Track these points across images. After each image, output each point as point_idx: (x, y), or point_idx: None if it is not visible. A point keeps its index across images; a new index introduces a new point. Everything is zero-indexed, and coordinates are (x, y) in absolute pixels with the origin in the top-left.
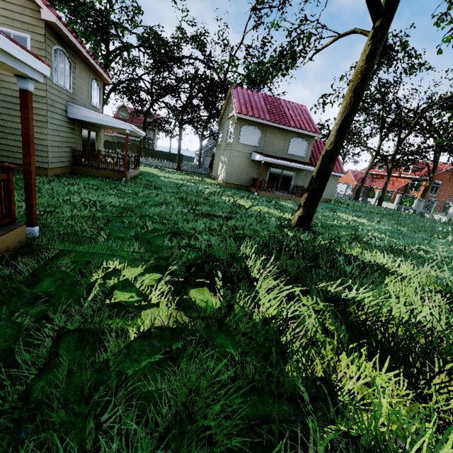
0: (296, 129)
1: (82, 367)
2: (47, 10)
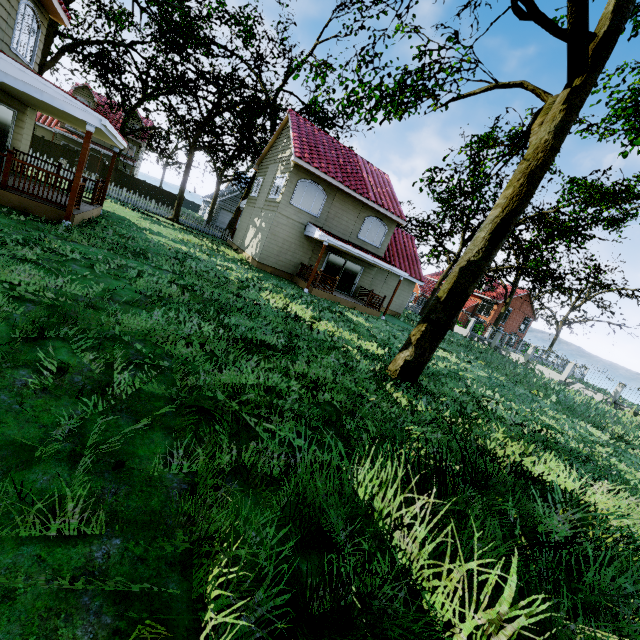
0: (377, 205)
1: None
2: None
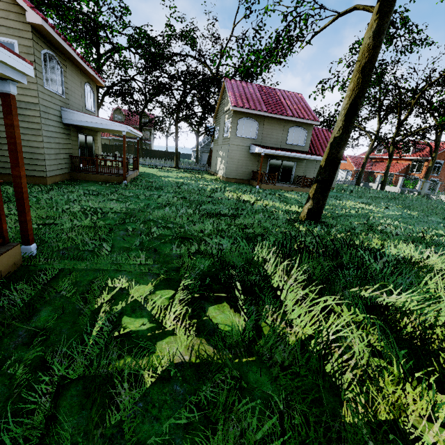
0: (294, 118)
1: (89, 436)
2: (32, 12)
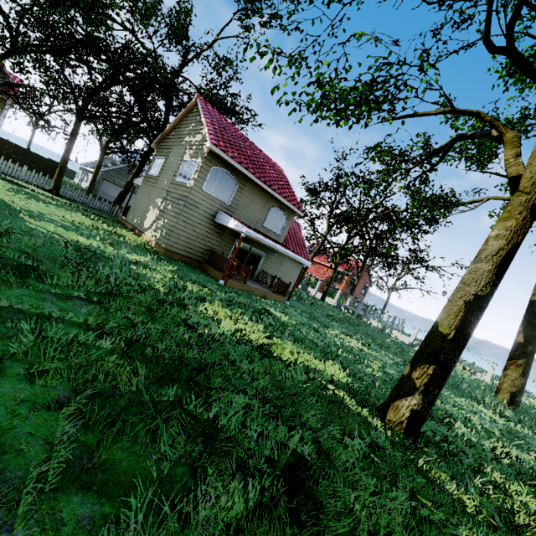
0: (282, 197)
1: None
2: None
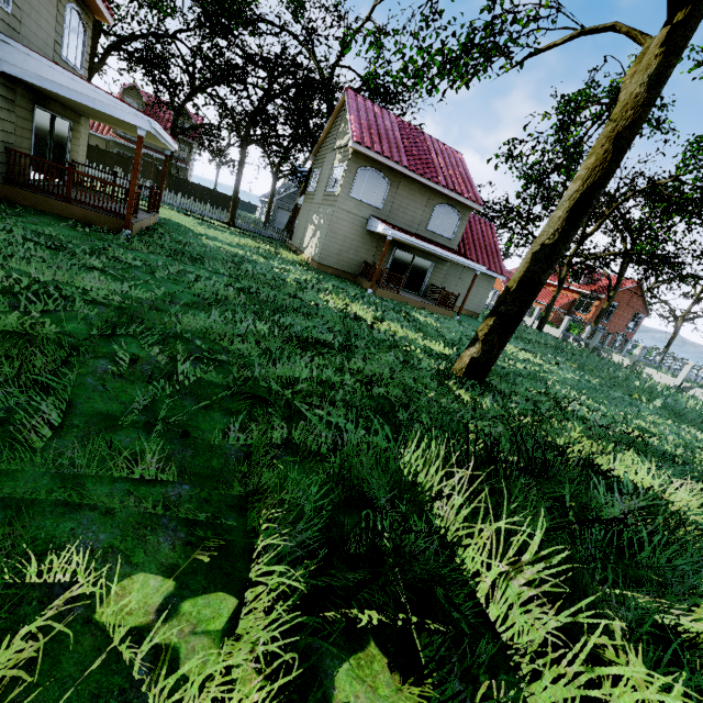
0: (448, 190)
1: None
2: None
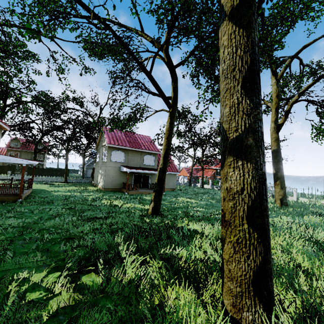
0: (146, 150)
1: None
2: None
